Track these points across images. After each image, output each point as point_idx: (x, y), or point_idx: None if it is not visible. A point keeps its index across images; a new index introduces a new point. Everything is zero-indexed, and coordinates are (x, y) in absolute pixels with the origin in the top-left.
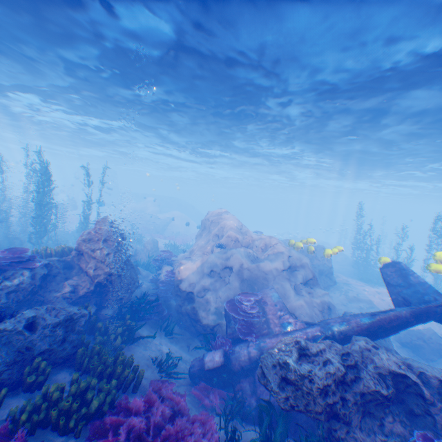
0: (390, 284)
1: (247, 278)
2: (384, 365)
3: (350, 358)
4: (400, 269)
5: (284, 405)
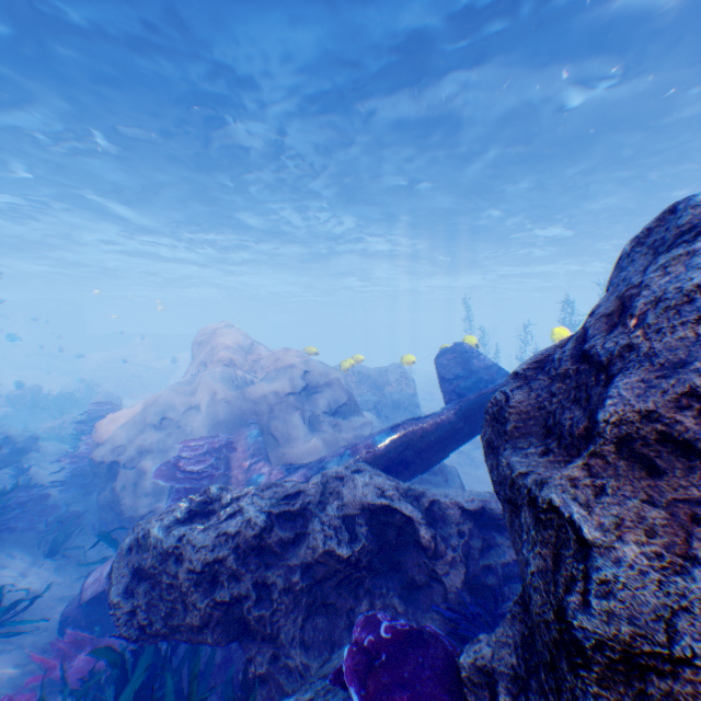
0: (445, 380)
1: (229, 420)
2: (357, 500)
3: (297, 499)
4: (463, 353)
5: (130, 632)
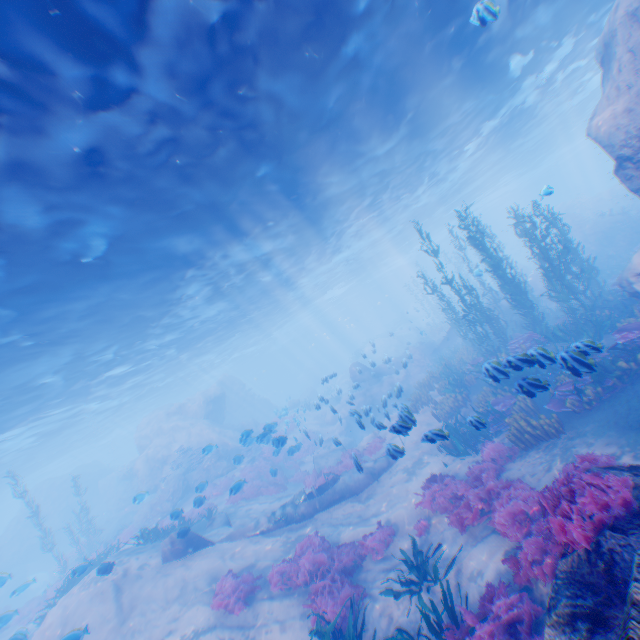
0: None
1: None
2: None
3: None
4: None
5: None
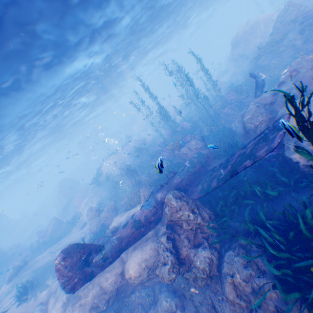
0: None
1: None
2: None
3: None
4: None
5: None
